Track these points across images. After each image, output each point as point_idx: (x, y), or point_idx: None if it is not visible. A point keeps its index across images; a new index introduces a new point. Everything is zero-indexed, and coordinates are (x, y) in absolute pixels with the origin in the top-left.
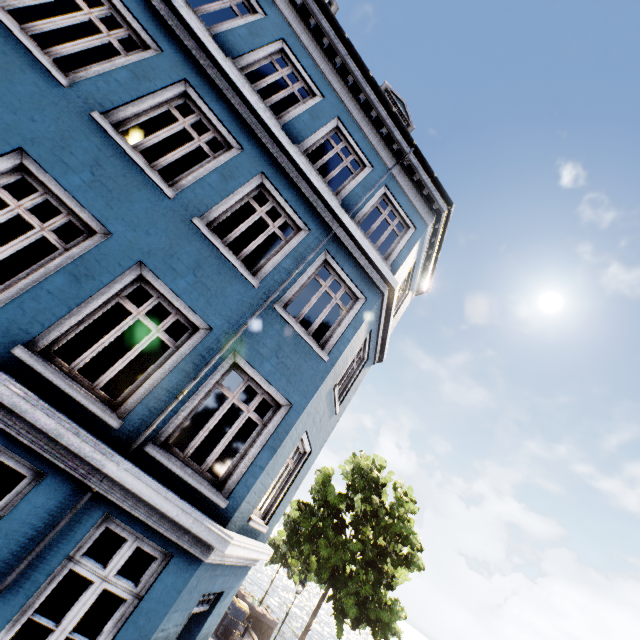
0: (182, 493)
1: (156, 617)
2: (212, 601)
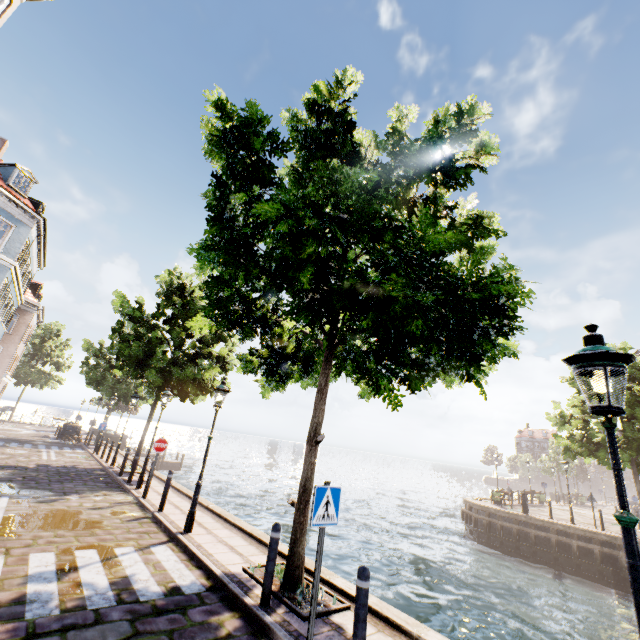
0: None
1: None
2: None
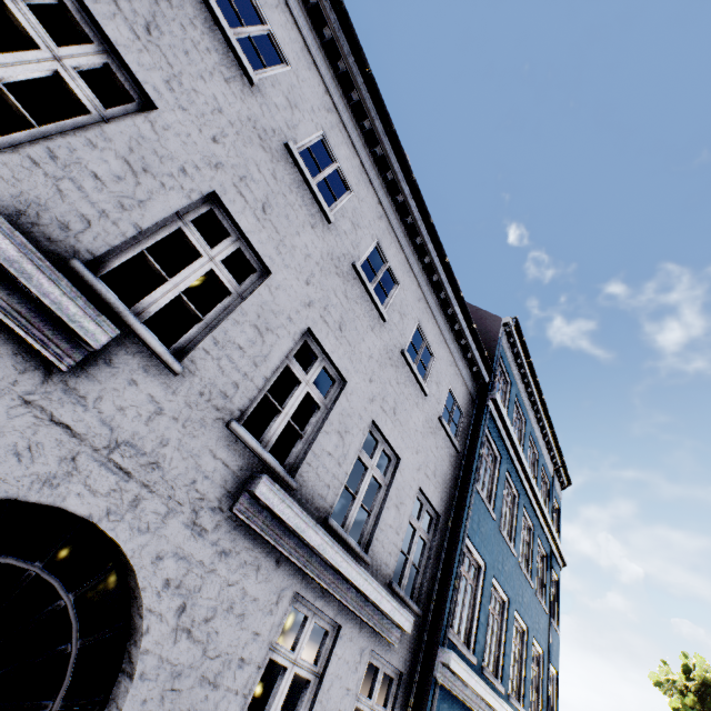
0: None
1: None
2: None
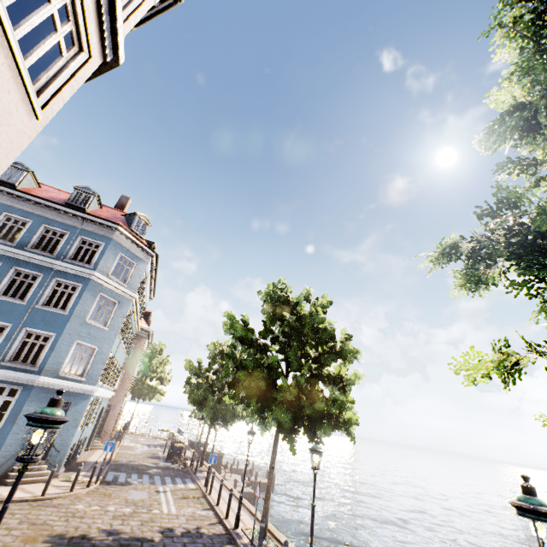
0: (20, 371)
1: (24, 402)
2: (69, 406)
